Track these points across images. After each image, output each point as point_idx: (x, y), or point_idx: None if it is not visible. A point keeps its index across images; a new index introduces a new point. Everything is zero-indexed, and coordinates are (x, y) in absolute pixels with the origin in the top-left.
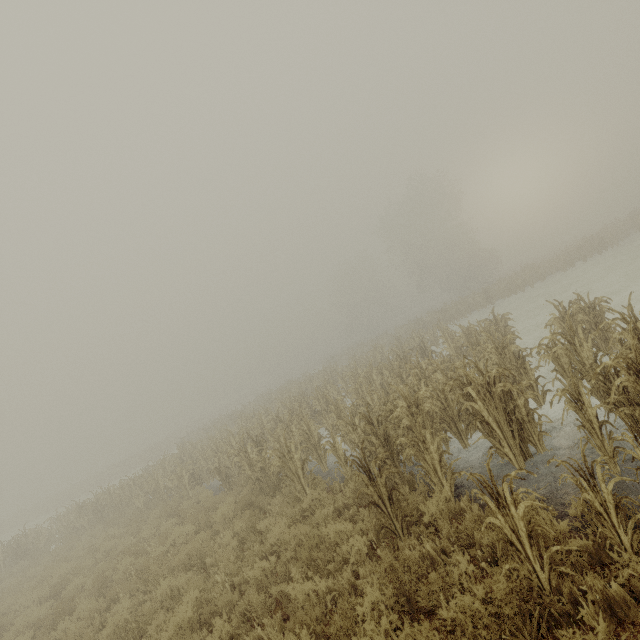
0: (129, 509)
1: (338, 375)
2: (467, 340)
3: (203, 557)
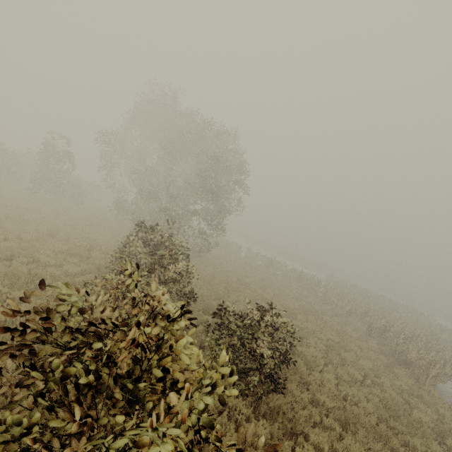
0: (312, 291)
1: None
2: None
3: (362, 350)
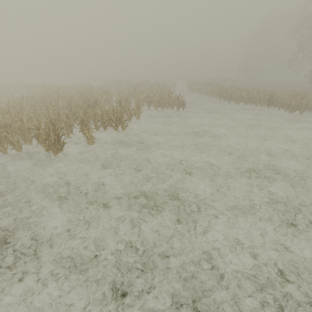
0: None
1: (109, 92)
2: (106, 112)
3: None
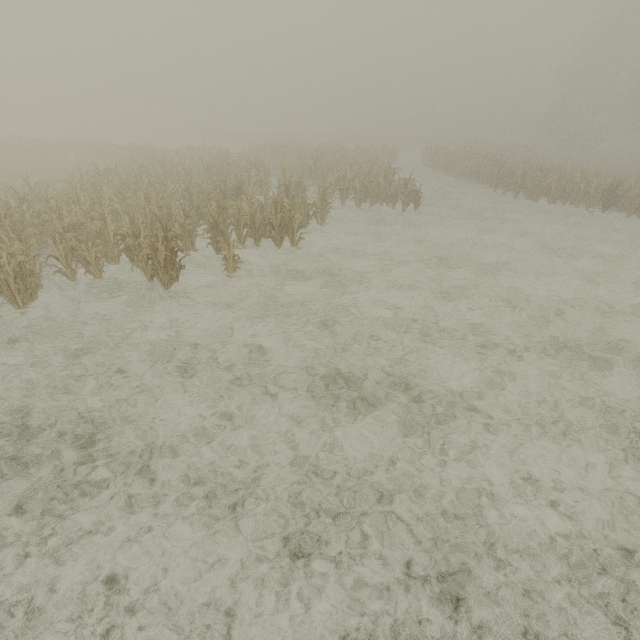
0: None
1: (263, 166)
2: (260, 209)
3: None
